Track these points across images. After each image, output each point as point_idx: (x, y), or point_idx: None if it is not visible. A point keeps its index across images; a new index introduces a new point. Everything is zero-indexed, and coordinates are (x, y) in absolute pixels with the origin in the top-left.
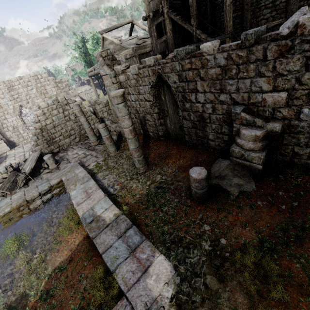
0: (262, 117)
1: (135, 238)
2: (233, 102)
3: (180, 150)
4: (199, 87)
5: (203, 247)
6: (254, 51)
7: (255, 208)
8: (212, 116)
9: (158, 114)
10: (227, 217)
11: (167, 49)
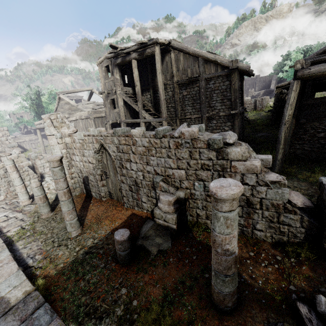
0: (175, 186)
1: (44, 318)
2: (156, 173)
3: (118, 211)
4: (132, 158)
5: (116, 314)
6: (163, 141)
7: (166, 264)
8: (143, 181)
9: (100, 175)
10: (144, 277)
11: (119, 118)
